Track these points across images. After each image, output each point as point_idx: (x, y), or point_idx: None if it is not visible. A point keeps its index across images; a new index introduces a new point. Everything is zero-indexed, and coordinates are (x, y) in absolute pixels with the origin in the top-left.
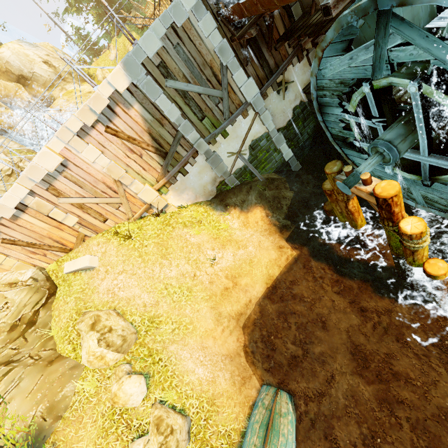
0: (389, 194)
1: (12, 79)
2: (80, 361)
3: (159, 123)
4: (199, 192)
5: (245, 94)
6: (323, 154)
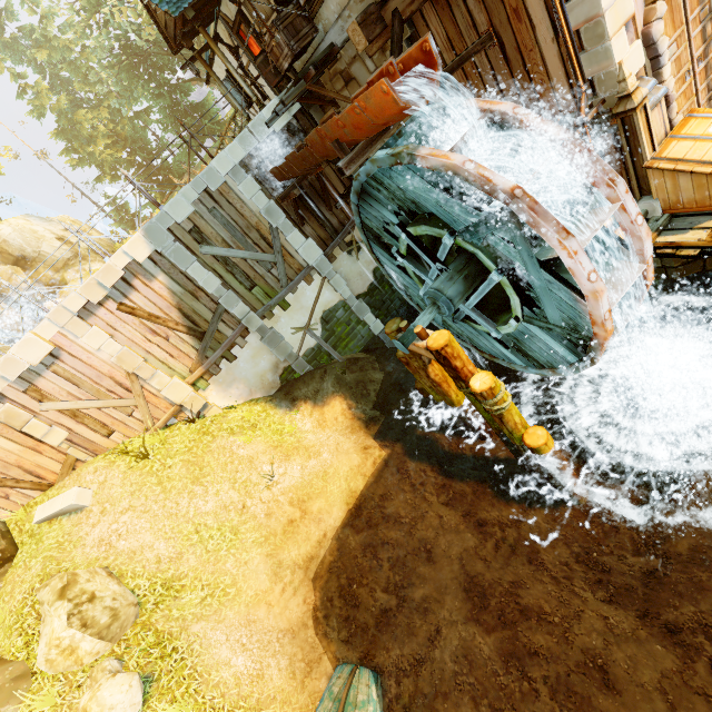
0: (439, 345)
1: (8, 261)
2: (34, 664)
3: (193, 296)
4: (254, 385)
5: (305, 256)
6: None
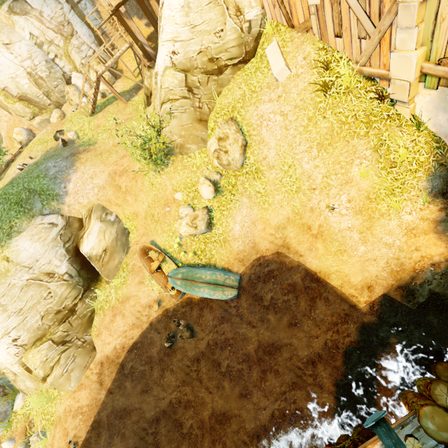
0: None
1: None
2: (208, 141)
3: None
4: None
5: None
6: None
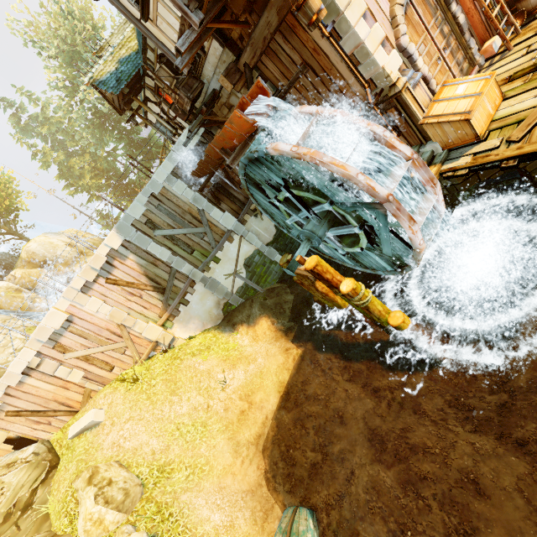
0: (312, 266)
1: (37, 266)
2: (77, 535)
3: (154, 265)
4: (205, 319)
5: (224, 224)
6: (318, 254)
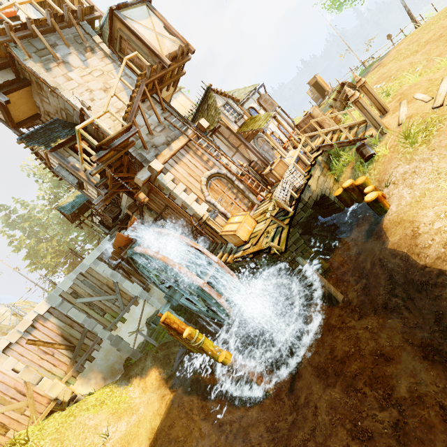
0: (163, 319)
1: None
2: None
3: (70, 326)
4: (107, 374)
5: (132, 292)
6: None
